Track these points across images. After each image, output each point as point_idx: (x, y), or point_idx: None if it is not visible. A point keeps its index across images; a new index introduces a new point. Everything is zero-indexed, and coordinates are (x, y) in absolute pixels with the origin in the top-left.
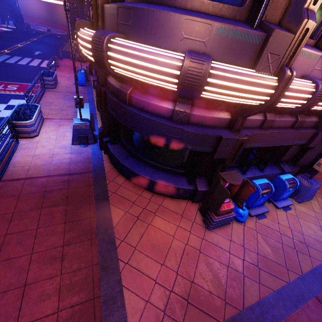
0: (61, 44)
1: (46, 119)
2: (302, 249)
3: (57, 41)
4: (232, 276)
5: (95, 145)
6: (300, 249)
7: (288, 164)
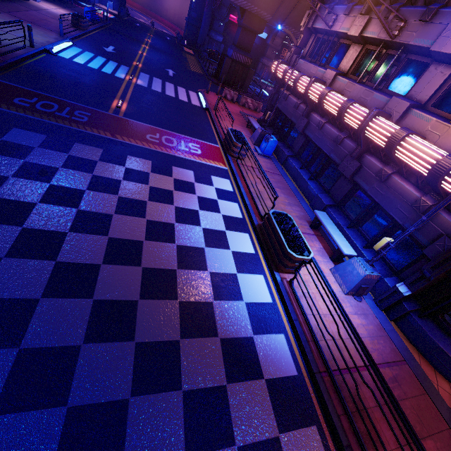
0: (182, 56)
1: None
2: None
3: (173, 49)
4: None
5: (368, 298)
6: None
7: None
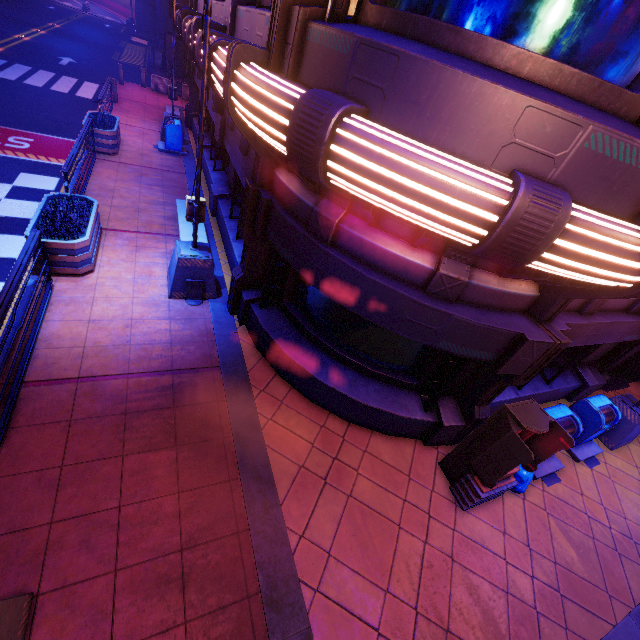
0: (116, 46)
1: (106, 232)
2: (628, 550)
3: (105, 37)
4: (517, 614)
5: (219, 301)
6: (625, 551)
7: (591, 369)
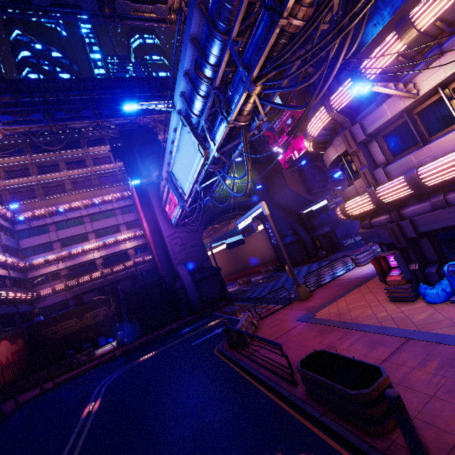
0: None
1: None
2: None
3: None
4: (369, 316)
5: None
6: None
7: None
